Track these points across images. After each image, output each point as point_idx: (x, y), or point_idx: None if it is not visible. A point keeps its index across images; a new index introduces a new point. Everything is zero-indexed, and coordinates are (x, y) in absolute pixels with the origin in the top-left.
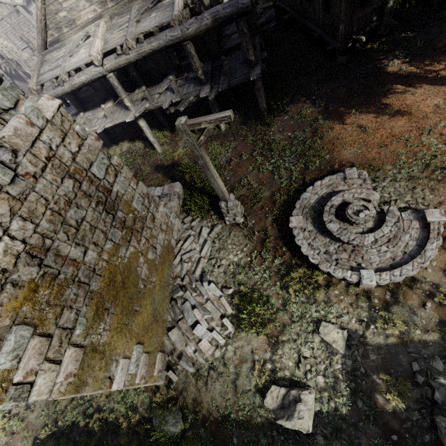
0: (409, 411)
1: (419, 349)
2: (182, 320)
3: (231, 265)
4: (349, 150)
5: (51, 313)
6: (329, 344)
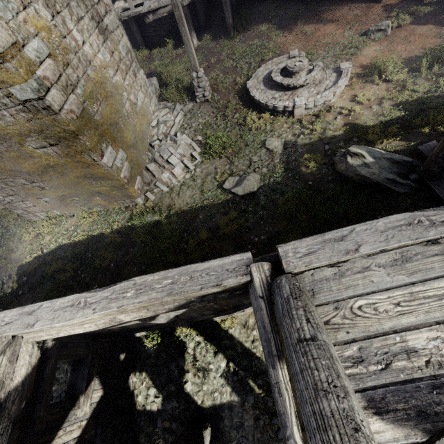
0: (321, 170)
1: (330, 140)
2: (159, 157)
3: (200, 125)
4: (294, 46)
5: (60, 57)
6: (272, 151)
